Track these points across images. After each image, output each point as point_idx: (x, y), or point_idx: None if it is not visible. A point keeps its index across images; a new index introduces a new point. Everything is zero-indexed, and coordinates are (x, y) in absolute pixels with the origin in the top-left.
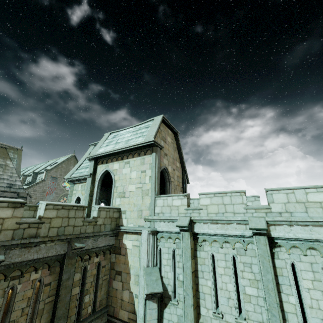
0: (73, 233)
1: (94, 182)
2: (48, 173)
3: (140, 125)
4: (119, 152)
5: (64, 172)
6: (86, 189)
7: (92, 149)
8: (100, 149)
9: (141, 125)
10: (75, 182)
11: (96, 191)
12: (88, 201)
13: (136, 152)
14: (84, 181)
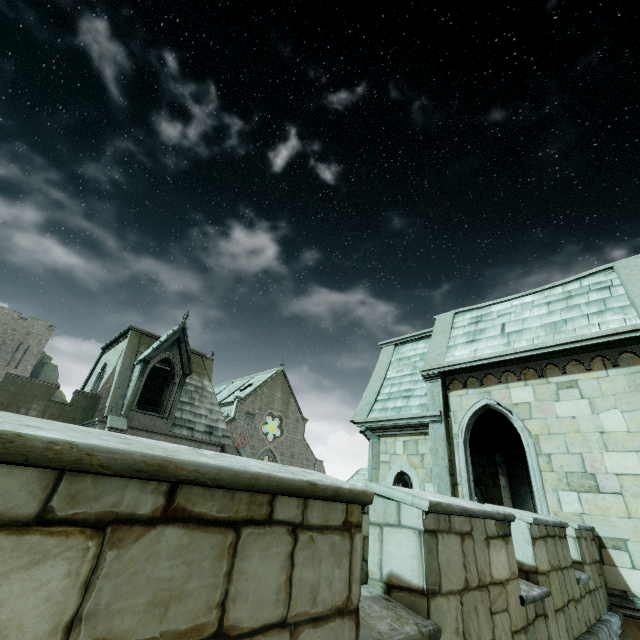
0: (580, 630)
1: (449, 435)
2: (240, 406)
3: (560, 287)
4: (533, 357)
5: (265, 403)
6: (433, 454)
7: (392, 352)
8: (455, 351)
9: (563, 286)
10: (385, 433)
11: (464, 460)
12: (450, 488)
13: (596, 356)
14: (413, 431)
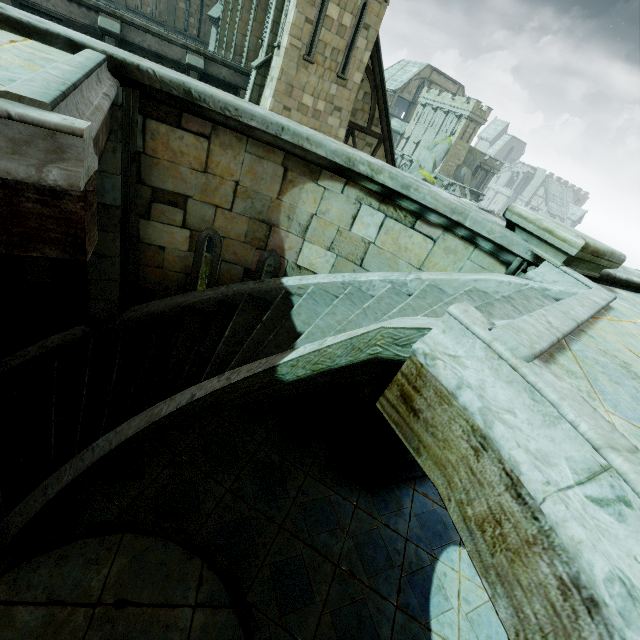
0: None
1: None
2: None
3: None
4: None
5: None
6: None
7: None
8: None
9: None
10: None
11: None
12: None
13: None
14: None
